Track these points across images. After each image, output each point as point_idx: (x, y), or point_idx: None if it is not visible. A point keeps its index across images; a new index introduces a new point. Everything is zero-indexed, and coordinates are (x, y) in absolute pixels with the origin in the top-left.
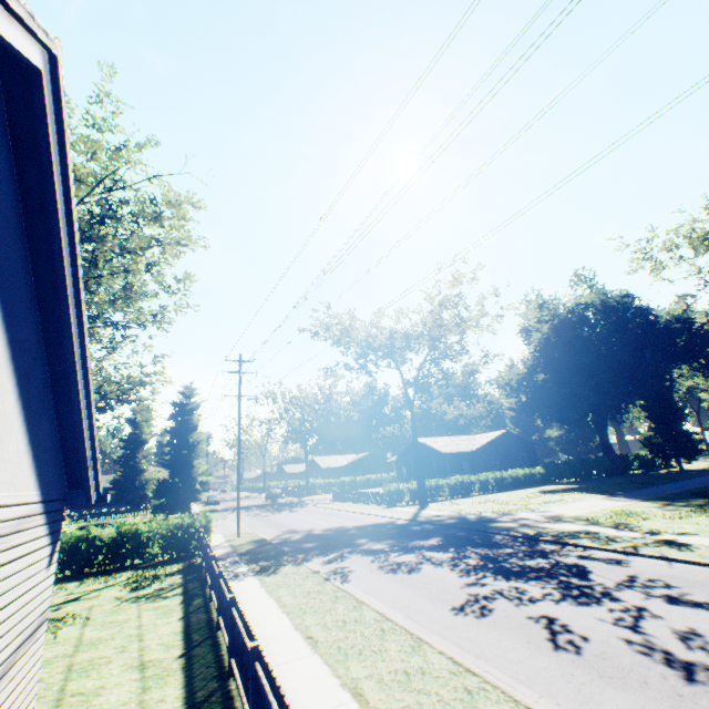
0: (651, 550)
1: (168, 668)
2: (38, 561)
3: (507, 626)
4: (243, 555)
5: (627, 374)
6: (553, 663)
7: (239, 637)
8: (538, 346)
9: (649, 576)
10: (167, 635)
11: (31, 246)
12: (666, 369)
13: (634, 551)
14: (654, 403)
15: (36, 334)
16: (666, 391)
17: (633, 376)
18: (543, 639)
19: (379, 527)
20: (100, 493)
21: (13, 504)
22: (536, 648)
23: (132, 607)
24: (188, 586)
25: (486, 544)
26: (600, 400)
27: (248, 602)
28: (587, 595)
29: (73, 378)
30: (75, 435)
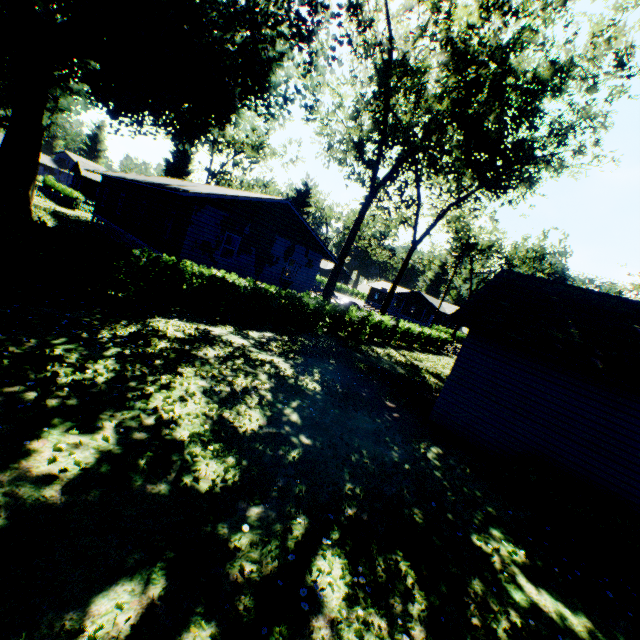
0: None
1: None
2: None
3: None
4: None
5: None
6: None
7: None
8: None
9: None
10: None
11: None
12: None
13: None
14: None
15: None
16: None
17: None
18: None
19: None
20: None
21: None
22: None
23: None
24: None
25: None
26: None
27: None
28: None
29: None
30: None
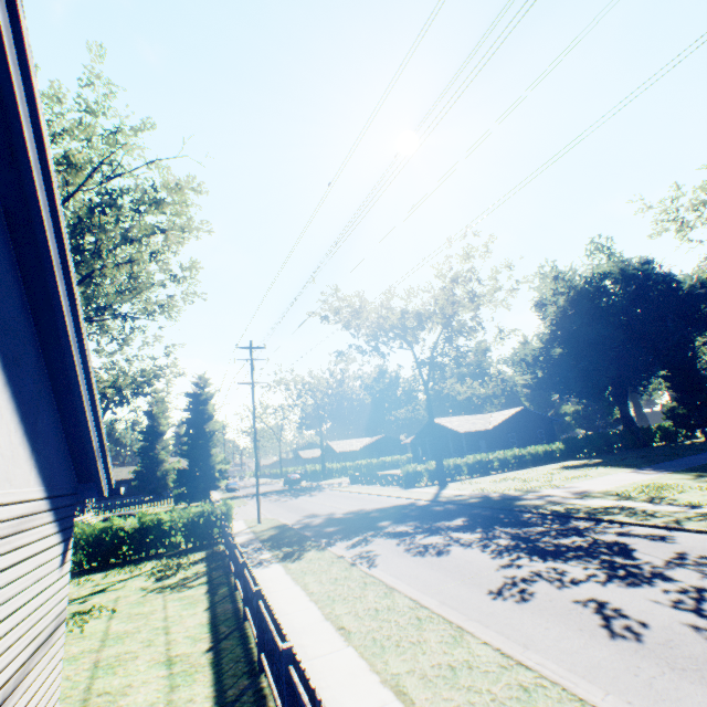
0: (697, 524)
1: (196, 664)
2: (48, 561)
3: (554, 612)
4: (265, 541)
5: (648, 345)
6: (613, 653)
7: (269, 633)
8: (555, 319)
9: (701, 553)
10: (194, 627)
11: (5, 208)
12: (689, 337)
13: (677, 526)
14: (677, 373)
15: (21, 311)
16: (690, 360)
17: (654, 346)
18: (596, 626)
19: (400, 509)
20: (112, 486)
21: (10, 503)
22: (591, 636)
23: (157, 598)
24: (213, 575)
25: (515, 523)
26: (621, 372)
27: (274, 590)
28: (636, 575)
29: (69, 361)
30: (80, 425)
